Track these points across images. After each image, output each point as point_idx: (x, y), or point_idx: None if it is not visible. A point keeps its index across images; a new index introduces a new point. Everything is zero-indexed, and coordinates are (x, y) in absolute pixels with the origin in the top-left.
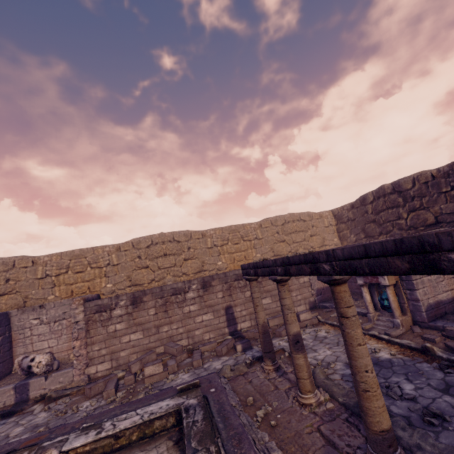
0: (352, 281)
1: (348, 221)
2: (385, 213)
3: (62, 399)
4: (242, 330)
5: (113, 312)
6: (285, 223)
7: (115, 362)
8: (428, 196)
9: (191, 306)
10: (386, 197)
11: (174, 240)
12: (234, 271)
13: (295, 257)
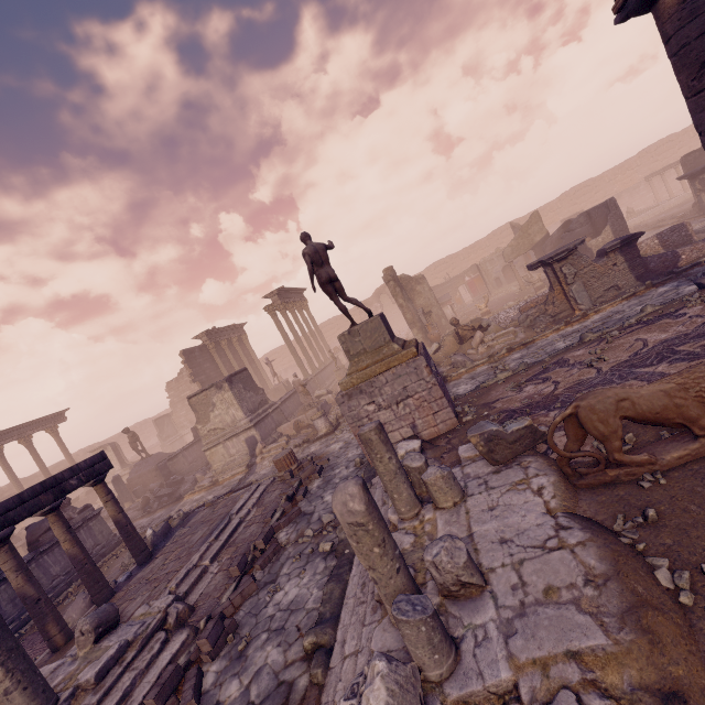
0: None
1: None
2: None
3: None
4: (641, 208)
5: None
6: (657, 148)
7: None
8: None
9: None
10: None
11: (587, 186)
12: (632, 186)
13: (666, 167)
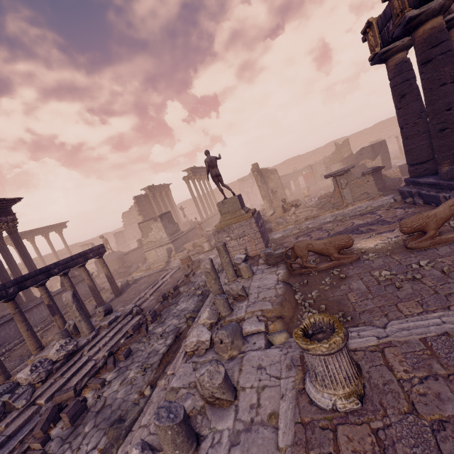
0: None
1: None
2: None
3: None
4: None
5: None
6: None
7: None
8: None
9: None
10: None
11: (391, 121)
12: None
13: None
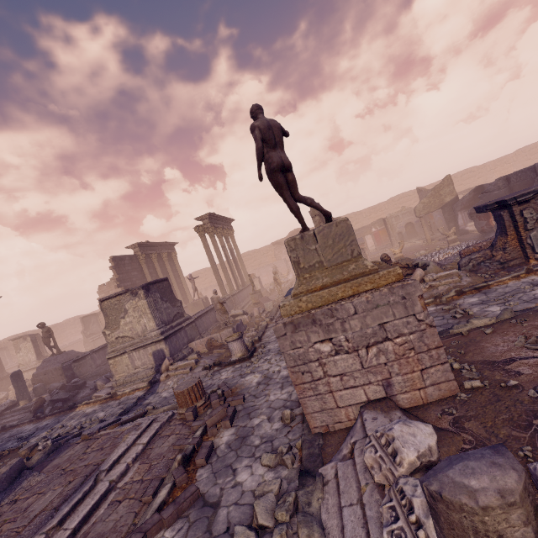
0: None
1: None
2: None
3: None
4: None
5: None
6: (530, 149)
7: None
8: None
9: None
10: None
11: (472, 171)
12: None
13: None
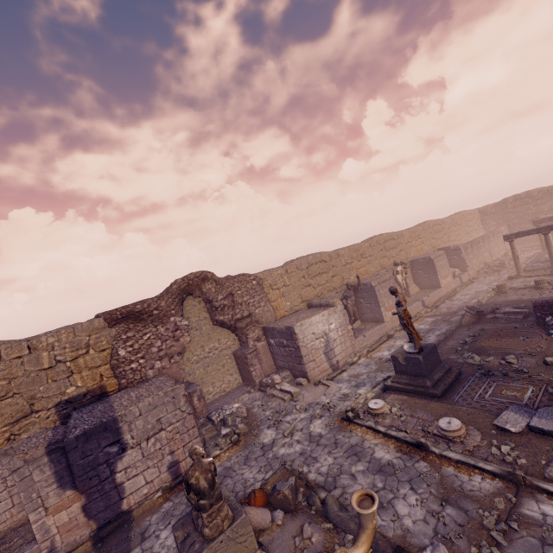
0: (516, 239)
1: (490, 214)
2: (520, 208)
3: (480, 278)
4: (499, 258)
5: (468, 250)
6: (466, 216)
7: (473, 270)
8: (545, 199)
9: (482, 249)
10: (521, 200)
11: (438, 224)
12: (487, 234)
13: None
